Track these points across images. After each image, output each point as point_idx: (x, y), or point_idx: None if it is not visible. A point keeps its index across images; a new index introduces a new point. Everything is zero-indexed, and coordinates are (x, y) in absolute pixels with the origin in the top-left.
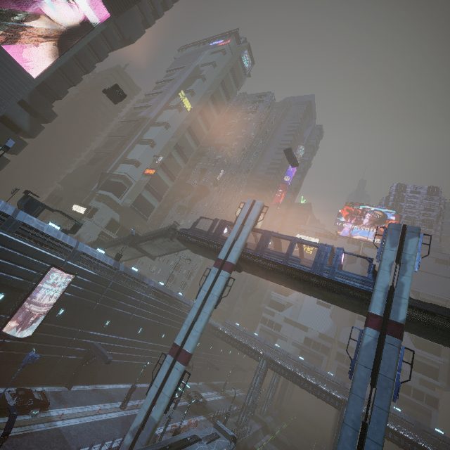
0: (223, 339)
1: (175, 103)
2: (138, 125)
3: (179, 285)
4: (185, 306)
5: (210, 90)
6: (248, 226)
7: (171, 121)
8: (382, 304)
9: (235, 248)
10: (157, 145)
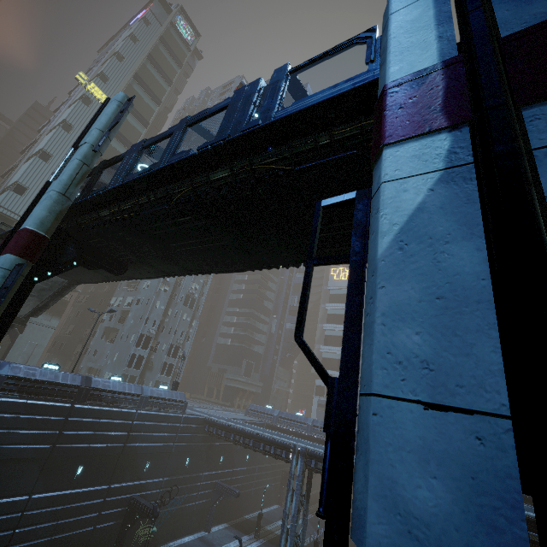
0: (227, 439)
1: (79, 95)
2: (34, 144)
3: (158, 370)
4: (128, 398)
5: (133, 70)
6: (84, 144)
7: (72, 118)
8: (438, 25)
9: (44, 196)
10: (55, 156)
